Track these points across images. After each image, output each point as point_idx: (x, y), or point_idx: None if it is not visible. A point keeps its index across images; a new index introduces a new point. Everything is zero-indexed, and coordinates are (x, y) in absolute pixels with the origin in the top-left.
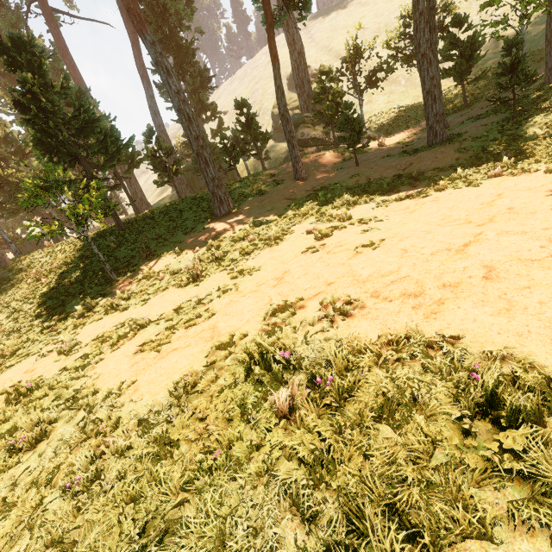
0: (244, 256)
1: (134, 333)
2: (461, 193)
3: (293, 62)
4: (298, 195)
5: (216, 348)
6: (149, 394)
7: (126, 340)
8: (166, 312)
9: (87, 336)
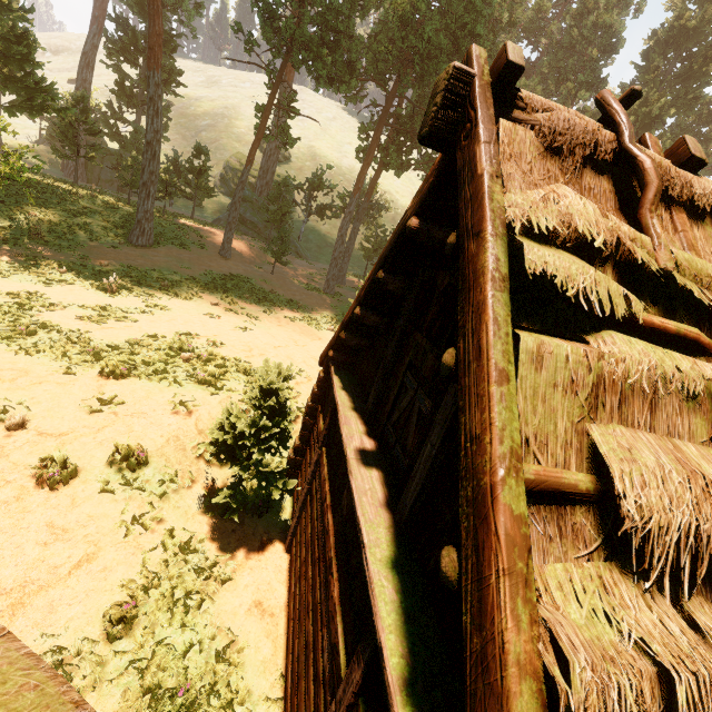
0: (157, 295)
1: (64, 306)
2: (309, 329)
3: (269, 149)
4: (216, 269)
5: (147, 335)
6: (107, 340)
7: (58, 308)
8: (93, 305)
9: None
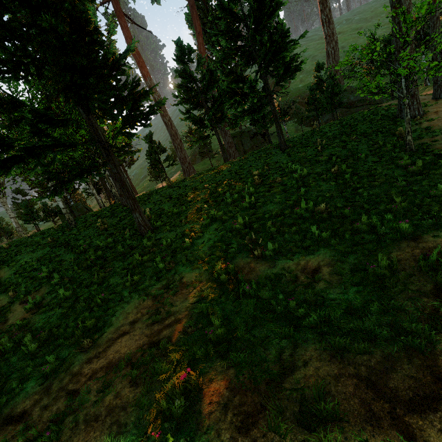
0: None
1: None
2: None
3: (330, 49)
4: None
5: None
6: None
7: None
8: None
9: None
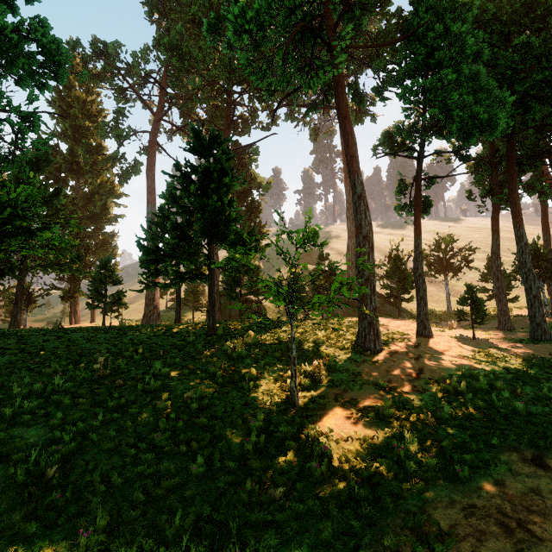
0: None
1: None
2: None
3: (351, 244)
4: (456, 351)
5: None
6: None
7: None
8: None
9: (542, 545)
